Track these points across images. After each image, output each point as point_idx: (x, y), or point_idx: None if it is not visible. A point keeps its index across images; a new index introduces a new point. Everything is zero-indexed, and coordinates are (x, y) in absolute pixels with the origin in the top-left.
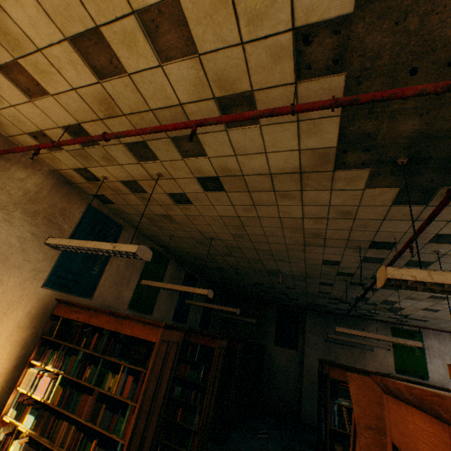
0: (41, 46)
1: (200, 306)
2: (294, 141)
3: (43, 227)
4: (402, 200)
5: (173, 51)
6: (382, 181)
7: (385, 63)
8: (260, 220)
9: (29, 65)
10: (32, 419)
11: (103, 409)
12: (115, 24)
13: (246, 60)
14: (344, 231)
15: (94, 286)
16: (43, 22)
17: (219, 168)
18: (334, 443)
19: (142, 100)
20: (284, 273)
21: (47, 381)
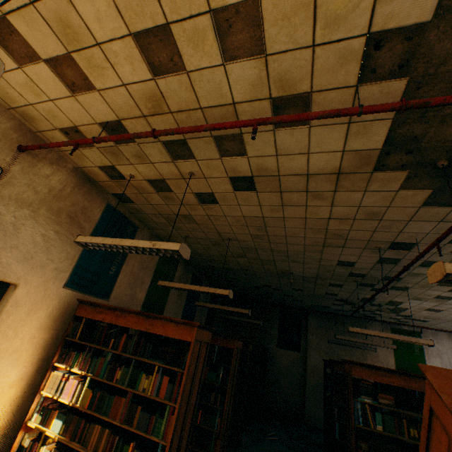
0: (101, 41)
1: (205, 309)
2: (340, 143)
3: (65, 225)
4: (432, 202)
5: (240, 50)
6: (417, 183)
7: (449, 69)
8: (284, 221)
9: (82, 59)
10: (60, 424)
11: (139, 411)
12: (188, 21)
13: (312, 62)
14: (368, 232)
15: (111, 287)
16: (110, 17)
17: (256, 168)
18: (359, 440)
19: (194, 98)
20: (295, 274)
21: (74, 384)
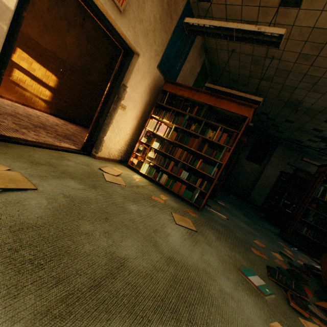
0: None
1: None
2: None
3: (164, 12)
4: None
5: None
6: None
7: None
8: None
9: None
10: (158, 144)
11: (206, 147)
12: None
13: None
14: None
15: (175, 80)
16: None
17: None
18: (311, 203)
19: None
20: (302, 105)
21: (164, 128)
